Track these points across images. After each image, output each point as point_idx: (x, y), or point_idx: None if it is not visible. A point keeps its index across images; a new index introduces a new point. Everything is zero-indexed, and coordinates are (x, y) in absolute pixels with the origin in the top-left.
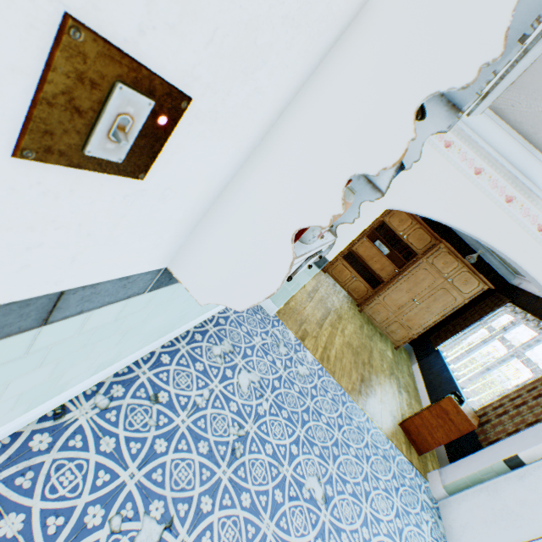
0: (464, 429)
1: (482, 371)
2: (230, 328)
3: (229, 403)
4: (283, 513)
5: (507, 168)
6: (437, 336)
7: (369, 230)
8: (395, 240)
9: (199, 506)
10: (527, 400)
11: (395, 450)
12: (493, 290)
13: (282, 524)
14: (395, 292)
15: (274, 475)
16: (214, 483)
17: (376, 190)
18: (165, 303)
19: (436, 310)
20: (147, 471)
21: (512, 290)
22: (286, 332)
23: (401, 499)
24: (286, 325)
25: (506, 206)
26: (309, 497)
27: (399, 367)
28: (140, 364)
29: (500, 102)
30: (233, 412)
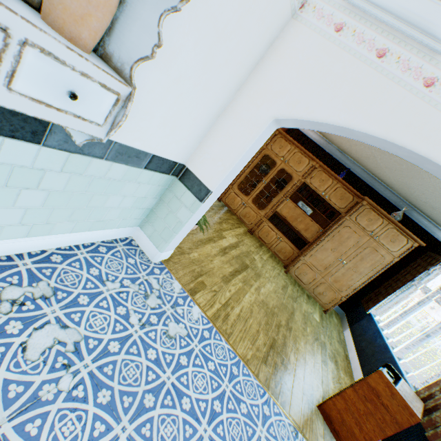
0: (404, 421)
1: (421, 338)
2: (68, 267)
3: None
4: None
5: (421, 38)
6: (368, 299)
7: (292, 192)
8: (317, 200)
9: None
10: None
11: None
12: (424, 249)
13: None
14: (321, 252)
15: None
16: None
17: None
18: None
19: (364, 270)
20: None
21: None
22: (170, 282)
23: None
24: (173, 274)
25: (425, 92)
26: None
27: (327, 332)
28: None
29: None
30: None
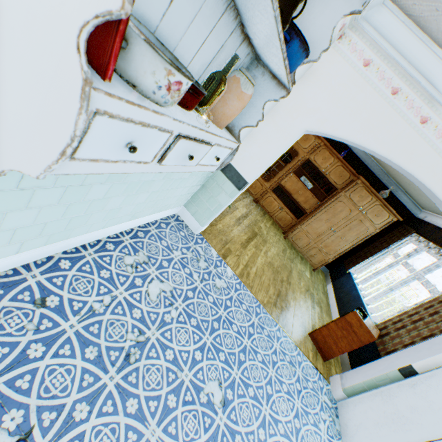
0: (365, 340)
1: (386, 291)
2: (149, 241)
3: (133, 310)
4: (173, 418)
5: (425, 86)
6: (350, 261)
7: (296, 167)
8: (318, 176)
9: (71, 415)
10: (424, 316)
11: (301, 357)
12: (401, 222)
13: (170, 430)
14: (316, 222)
15: (171, 380)
16: (97, 389)
17: (281, 86)
18: (18, 193)
19: (350, 238)
20: (10, 378)
21: (418, 223)
22: (209, 249)
23: (302, 400)
24: (210, 243)
25: (420, 127)
26: (206, 401)
27: (315, 285)
28: (30, 268)
29: (423, 7)
30: (135, 319)
